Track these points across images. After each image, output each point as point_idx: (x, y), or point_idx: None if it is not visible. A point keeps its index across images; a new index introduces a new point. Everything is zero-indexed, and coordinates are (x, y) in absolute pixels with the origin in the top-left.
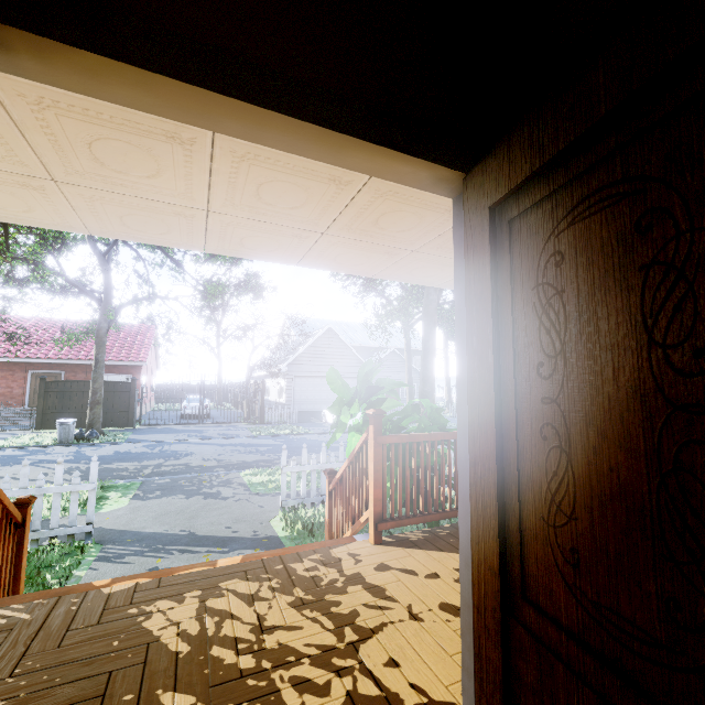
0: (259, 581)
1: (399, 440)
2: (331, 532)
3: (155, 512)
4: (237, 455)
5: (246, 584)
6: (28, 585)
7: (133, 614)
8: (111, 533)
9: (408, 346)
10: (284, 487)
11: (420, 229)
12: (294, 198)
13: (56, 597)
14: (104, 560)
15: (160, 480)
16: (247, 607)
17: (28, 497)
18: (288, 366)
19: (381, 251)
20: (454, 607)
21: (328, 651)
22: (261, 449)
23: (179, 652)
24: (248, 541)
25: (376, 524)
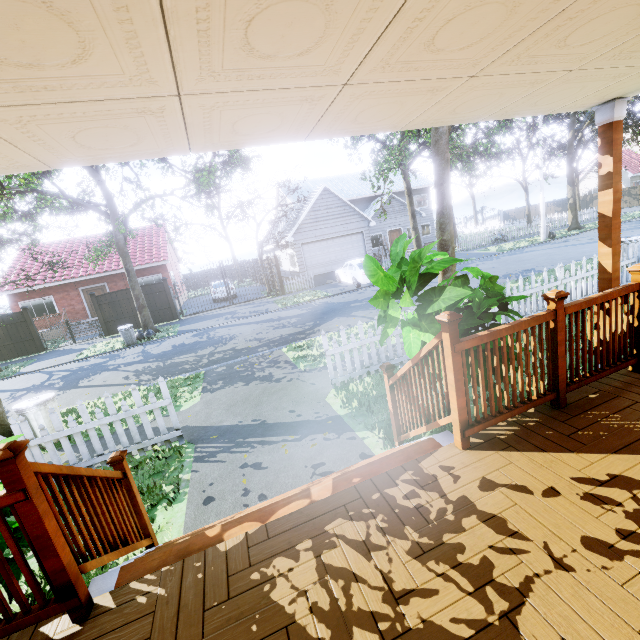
0: (363, 519)
1: (479, 342)
2: (397, 420)
3: (225, 404)
4: (273, 331)
5: (352, 525)
6: (150, 498)
7: (257, 581)
8: (197, 431)
9: (408, 189)
10: (331, 368)
11: (499, 34)
12: (305, 33)
13: (180, 561)
14: (200, 460)
15: (218, 369)
16: (366, 562)
17: (118, 454)
18: (293, 236)
19: (423, 90)
20: (601, 543)
21: (483, 630)
22: (292, 322)
23: (321, 639)
24: (314, 425)
25: (462, 432)
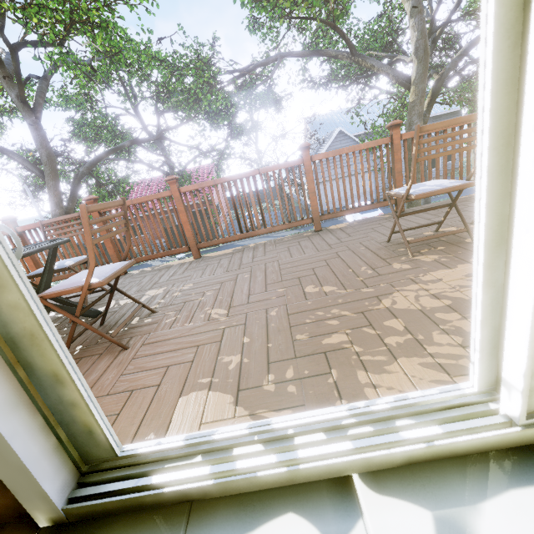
0: None
1: None
2: None
3: None
4: None
5: None
6: None
7: None
8: None
9: None
10: None
11: None
12: None
13: None
14: None
15: None
16: None
17: None
18: None
19: None
20: None
21: None
22: None
23: None
24: None
25: None
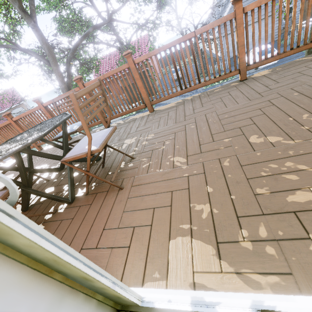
0: None
1: None
2: None
3: None
4: None
5: None
6: None
7: None
8: None
9: None
10: None
11: None
12: None
13: None
14: None
15: None
16: None
17: None
18: (217, 31)
19: None
20: None
21: None
22: None
23: None
24: None
25: None
